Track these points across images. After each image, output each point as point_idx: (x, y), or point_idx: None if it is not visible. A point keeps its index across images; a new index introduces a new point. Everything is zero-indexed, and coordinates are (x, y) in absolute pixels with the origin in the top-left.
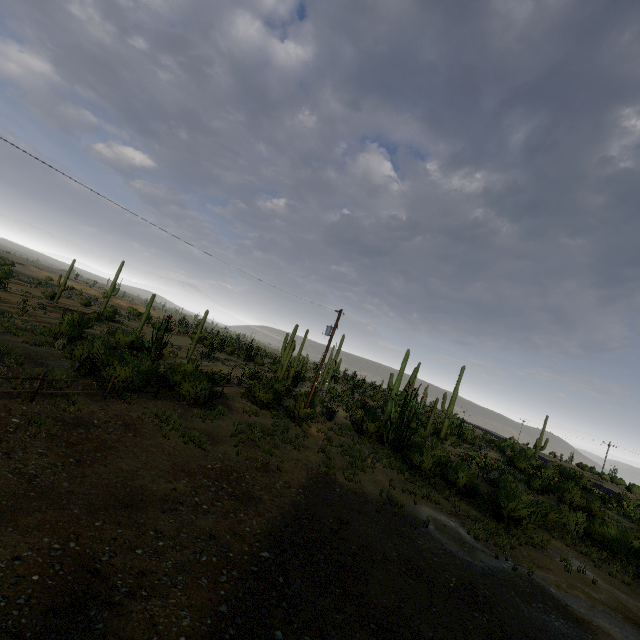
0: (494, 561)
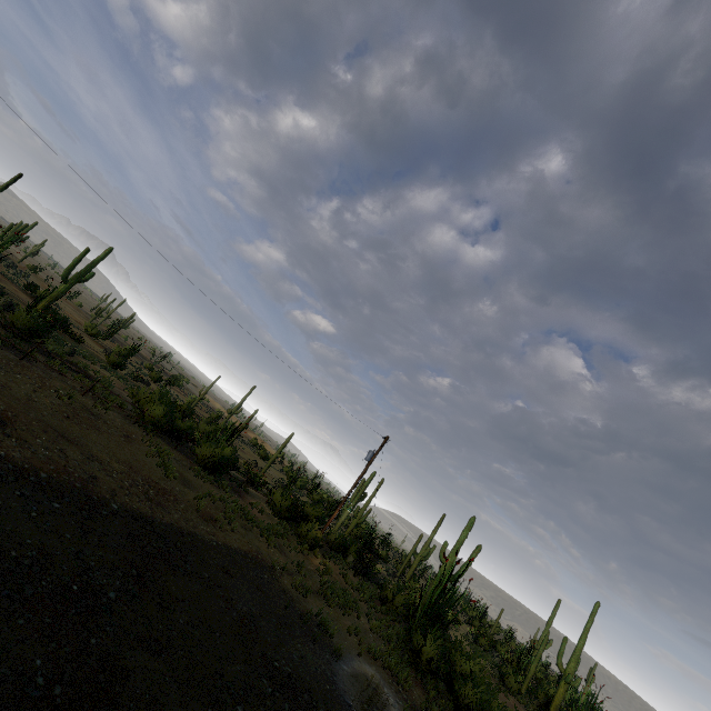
0: None
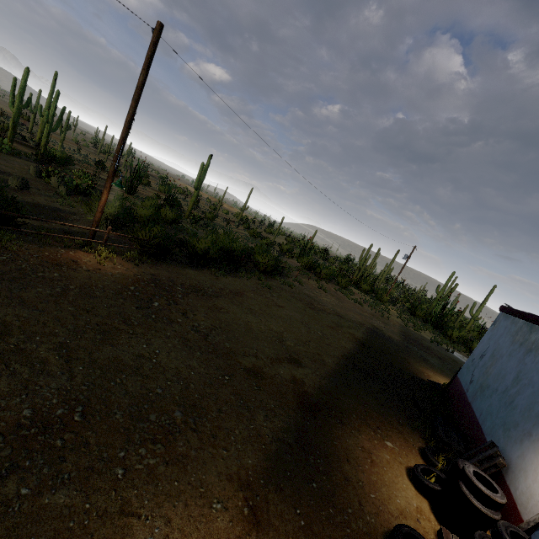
0: None
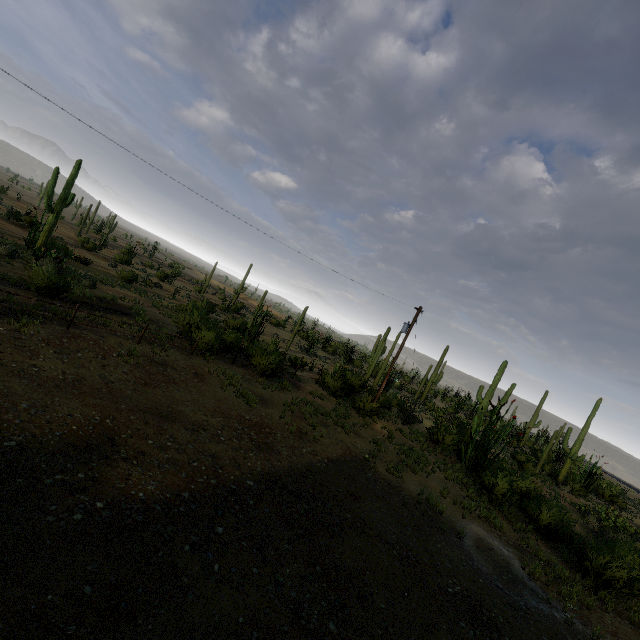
0: (542, 604)
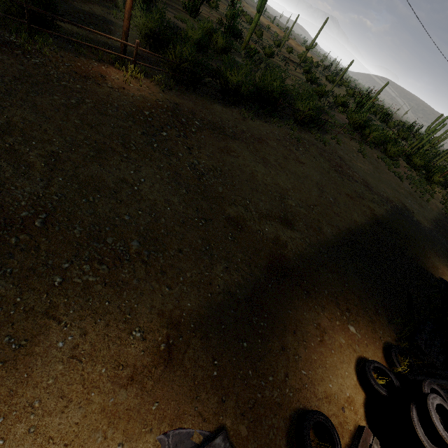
0: None
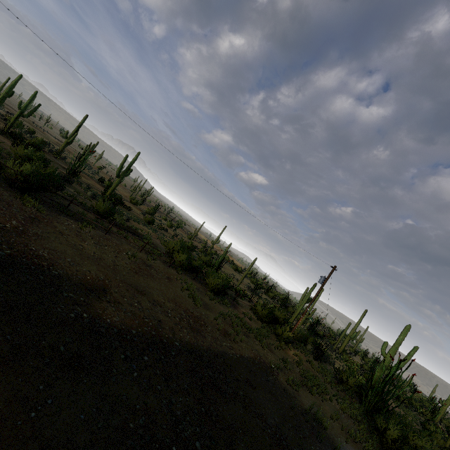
0: None
